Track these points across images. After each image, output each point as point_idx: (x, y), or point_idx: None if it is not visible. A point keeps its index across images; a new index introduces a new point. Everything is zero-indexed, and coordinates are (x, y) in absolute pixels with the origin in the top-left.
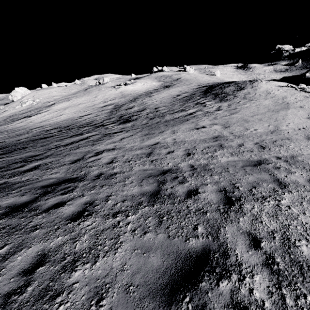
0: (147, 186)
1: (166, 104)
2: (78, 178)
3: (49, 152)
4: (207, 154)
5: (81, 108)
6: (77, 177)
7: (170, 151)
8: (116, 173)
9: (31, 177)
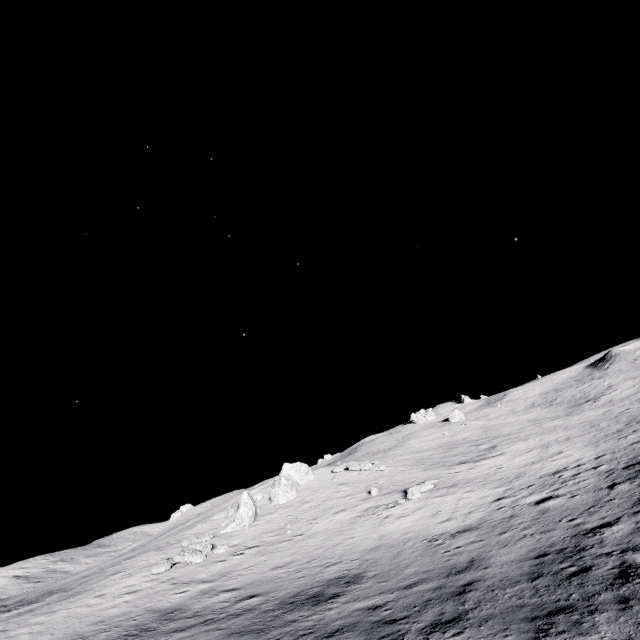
0: None
1: None
2: None
3: None
4: None
5: None
6: None
7: None
8: None
9: None
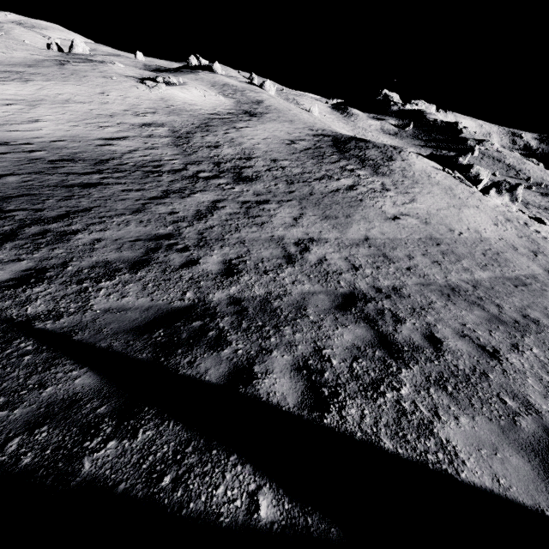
0: (472, 310)
1: (287, 157)
2: (360, 295)
3: (189, 232)
4: (456, 264)
5: (83, 115)
6: (350, 291)
7: (407, 255)
8: (397, 288)
9: (267, 288)
